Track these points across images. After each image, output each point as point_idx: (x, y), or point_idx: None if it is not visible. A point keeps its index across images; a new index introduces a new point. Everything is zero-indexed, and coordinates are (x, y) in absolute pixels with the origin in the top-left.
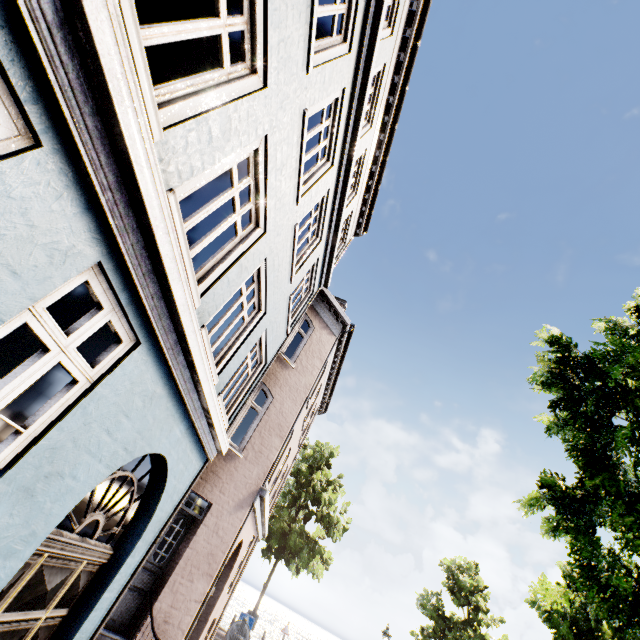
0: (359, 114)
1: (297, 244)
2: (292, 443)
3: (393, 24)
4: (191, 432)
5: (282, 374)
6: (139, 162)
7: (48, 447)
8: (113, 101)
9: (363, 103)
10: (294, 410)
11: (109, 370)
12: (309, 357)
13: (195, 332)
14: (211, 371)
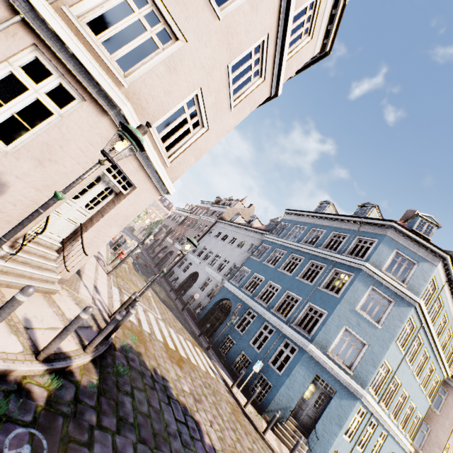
0: (435, 344)
1: (423, 380)
2: (452, 448)
3: (442, 304)
4: (400, 445)
5: (433, 417)
6: (387, 422)
7: (379, 452)
8: (385, 420)
9: (435, 343)
10: (444, 436)
11: (384, 440)
12: (448, 409)
13: (397, 431)
14: (402, 432)
